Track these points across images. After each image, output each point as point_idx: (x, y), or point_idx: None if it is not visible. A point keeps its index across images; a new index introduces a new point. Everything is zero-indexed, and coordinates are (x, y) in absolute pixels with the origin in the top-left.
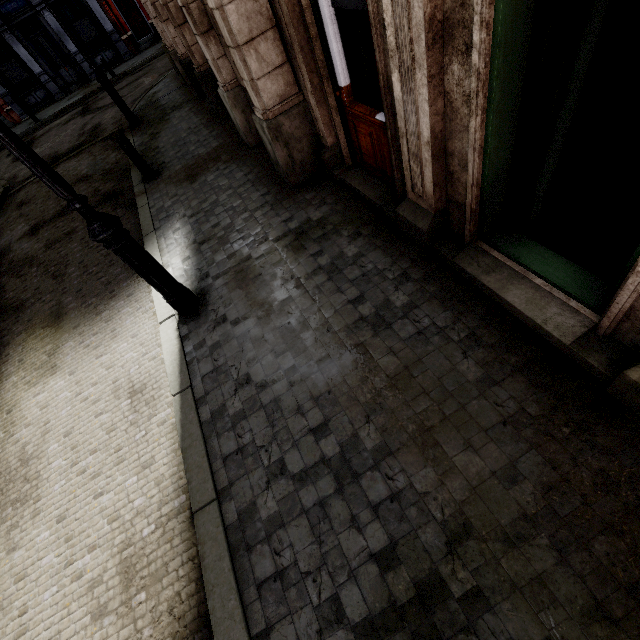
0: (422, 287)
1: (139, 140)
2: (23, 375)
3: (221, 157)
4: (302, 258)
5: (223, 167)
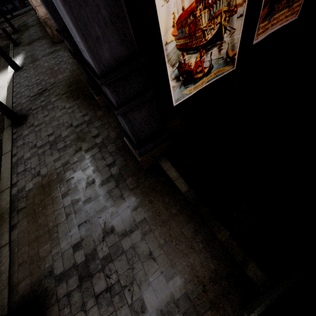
0: (70, 57)
1: (16, 36)
2: None
3: (41, 38)
4: (50, 56)
5: (40, 41)
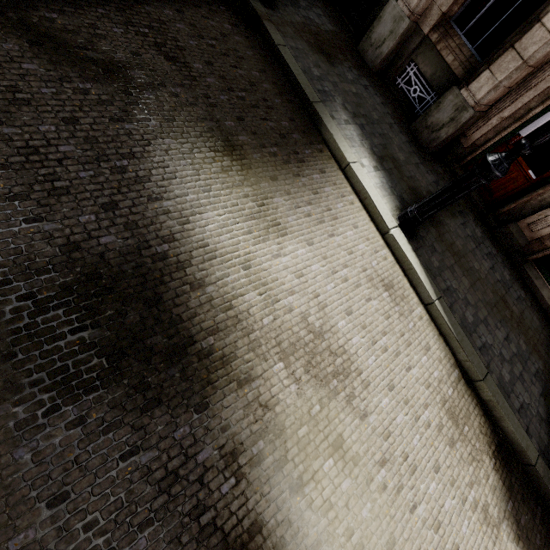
0: (511, 273)
1: None
2: (231, 217)
3: (347, 55)
4: (458, 223)
5: (356, 73)
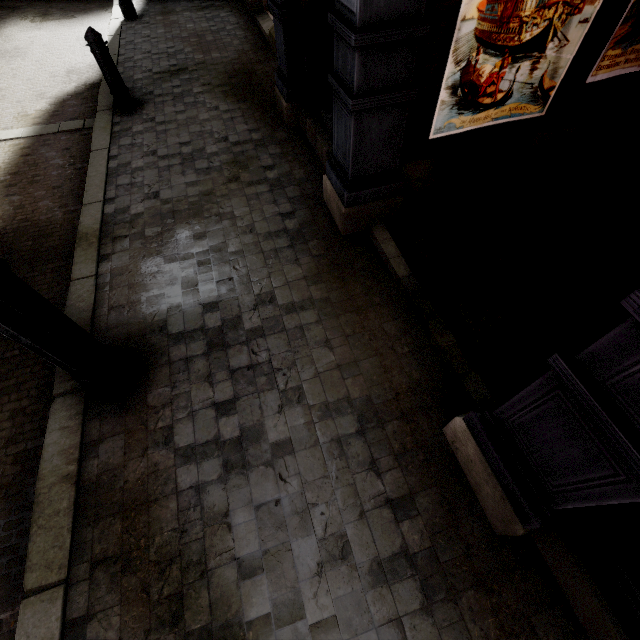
0: (241, 26)
1: None
2: (17, 28)
3: None
4: (199, 13)
5: None
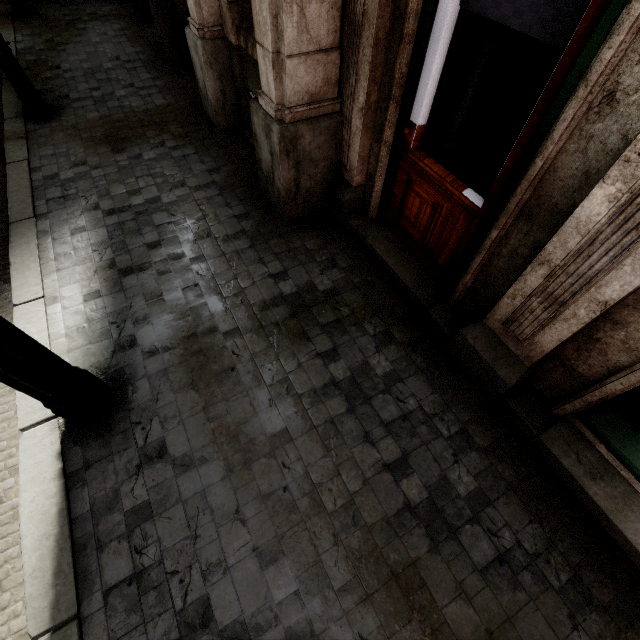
0: (493, 465)
1: (26, 41)
2: None
3: (169, 126)
4: (304, 356)
5: (172, 144)
